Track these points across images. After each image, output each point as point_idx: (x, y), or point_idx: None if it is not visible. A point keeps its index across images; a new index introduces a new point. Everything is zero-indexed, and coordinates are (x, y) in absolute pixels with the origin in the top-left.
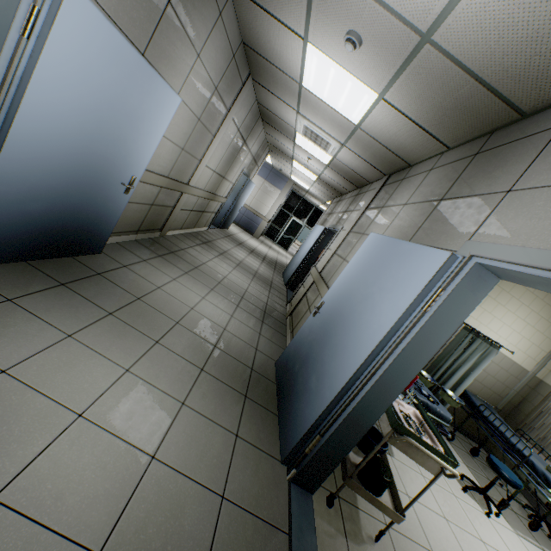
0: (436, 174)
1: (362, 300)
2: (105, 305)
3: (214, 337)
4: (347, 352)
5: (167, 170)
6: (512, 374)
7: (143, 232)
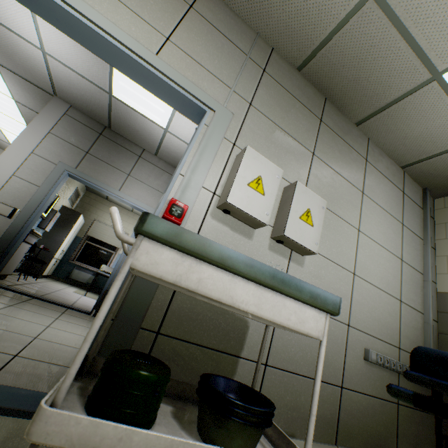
0: None
1: None
2: None
3: None
4: None
5: None
6: None
7: None
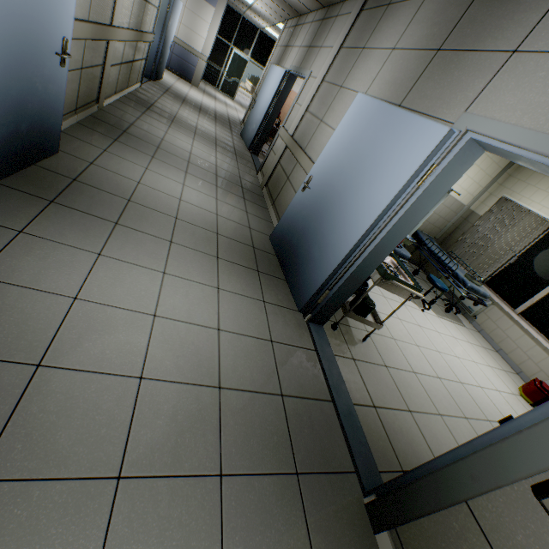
0: (433, 5)
1: (356, 176)
2: (105, 215)
3: (213, 225)
4: (346, 226)
5: (85, 9)
6: (452, 210)
7: (81, 109)
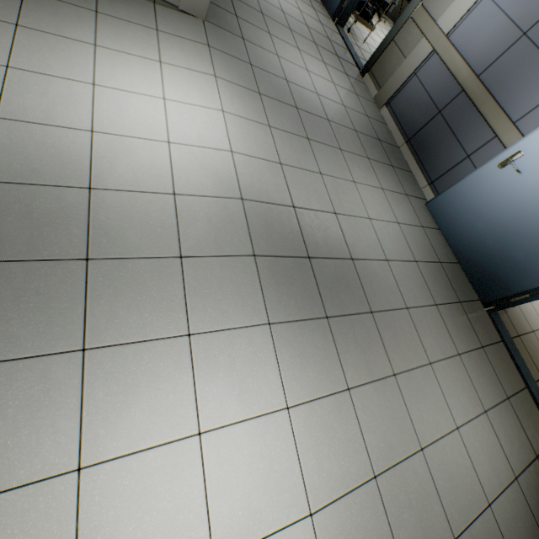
0: None
1: None
2: None
3: None
4: None
5: None
6: None
7: None
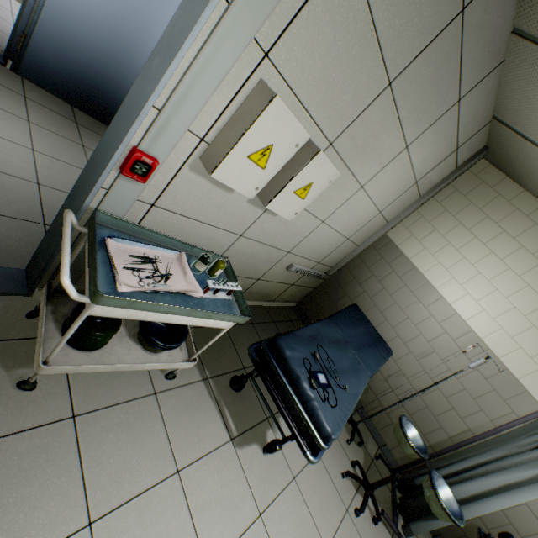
0: None
1: None
2: (88, 144)
3: None
4: None
5: None
6: None
7: None
